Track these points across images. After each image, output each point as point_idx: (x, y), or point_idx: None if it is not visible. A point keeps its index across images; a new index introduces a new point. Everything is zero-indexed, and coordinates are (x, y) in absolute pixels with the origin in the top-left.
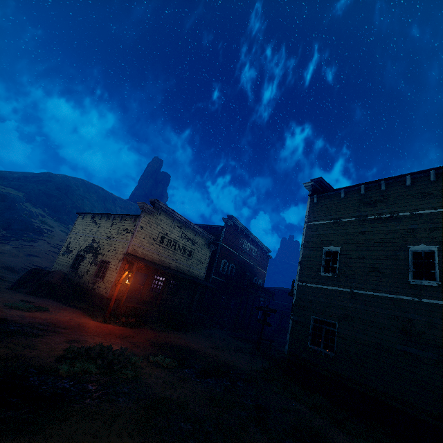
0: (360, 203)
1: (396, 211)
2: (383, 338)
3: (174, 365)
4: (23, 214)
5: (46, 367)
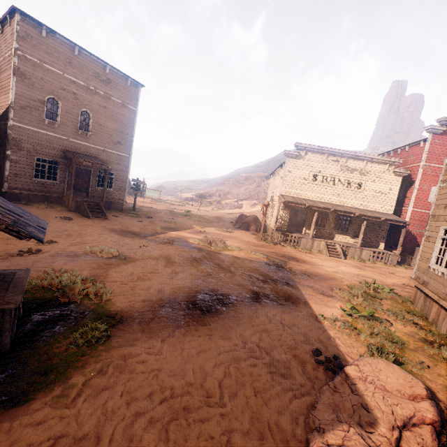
0: None
1: None
2: None
3: (261, 258)
4: (265, 187)
5: (188, 240)
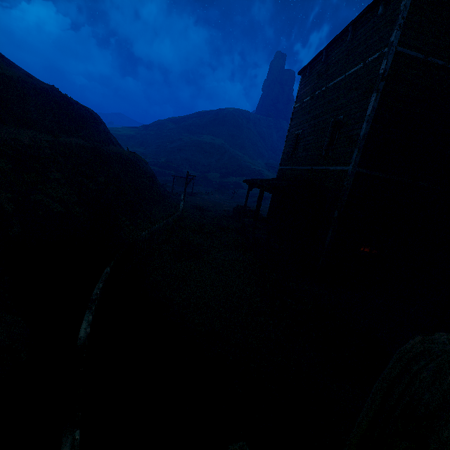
0: None
1: None
2: None
3: None
4: (240, 160)
5: None
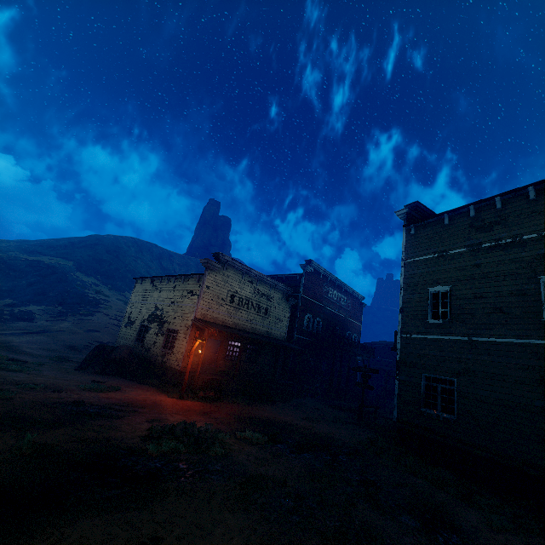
0: (471, 228)
1: (519, 234)
2: (516, 394)
3: (265, 441)
4: (76, 285)
5: (134, 448)
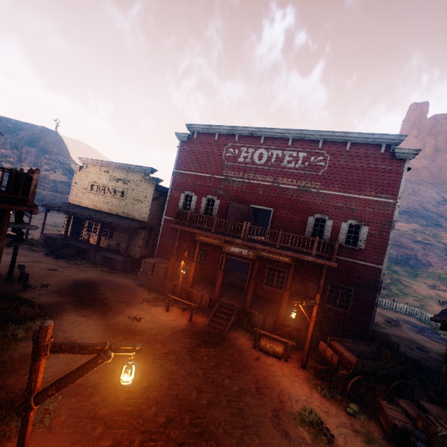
0: None
1: None
2: None
3: None
4: None
5: None
